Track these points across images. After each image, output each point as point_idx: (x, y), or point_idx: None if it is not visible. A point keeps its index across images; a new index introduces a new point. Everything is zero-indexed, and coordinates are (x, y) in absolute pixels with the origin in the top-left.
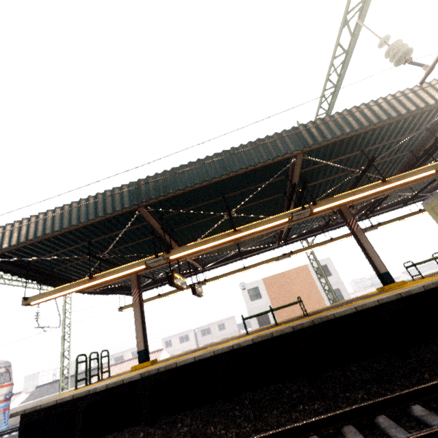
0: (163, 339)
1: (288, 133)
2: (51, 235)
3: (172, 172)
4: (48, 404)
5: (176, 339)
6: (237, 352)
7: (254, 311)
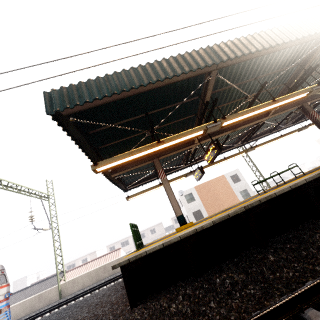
0: (108, 246)
1: None
2: (137, 91)
3: (244, 39)
4: (154, 249)
5: (118, 244)
6: None
7: (191, 210)
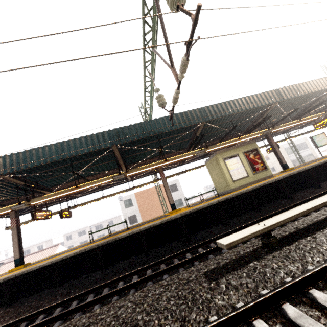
0: (65, 234)
1: (105, 133)
2: None
3: (24, 154)
4: None
5: (75, 234)
6: (66, 260)
7: (127, 215)
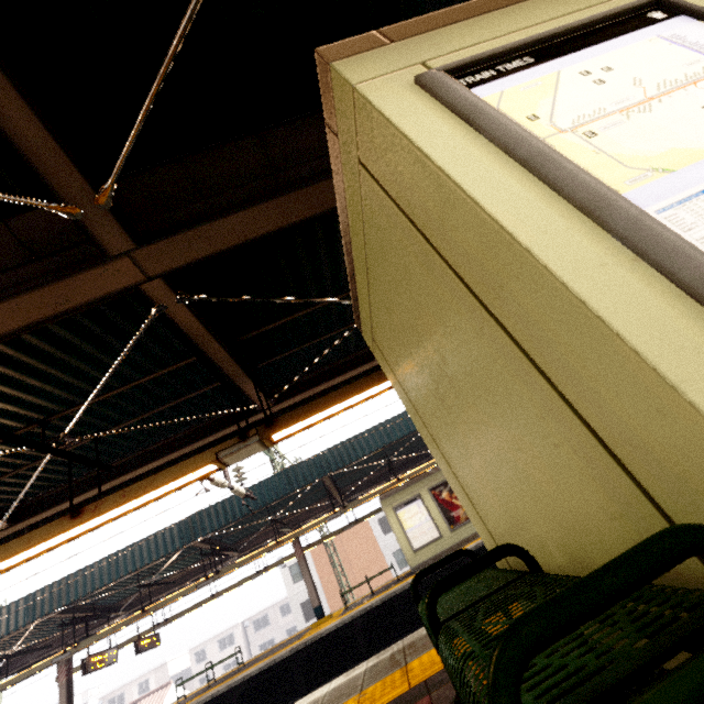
0: (192, 648)
1: (175, 527)
2: None
3: (68, 580)
4: None
5: (213, 644)
6: None
7: (299, 599)
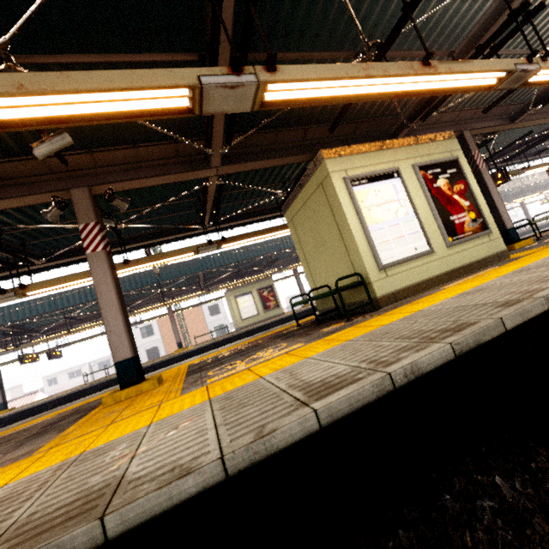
0: (45, 377)
1: None
2: None
3: (16, 307)
4: None
5: (63, 375)
6: (60, 399)
7: (145, 347)
